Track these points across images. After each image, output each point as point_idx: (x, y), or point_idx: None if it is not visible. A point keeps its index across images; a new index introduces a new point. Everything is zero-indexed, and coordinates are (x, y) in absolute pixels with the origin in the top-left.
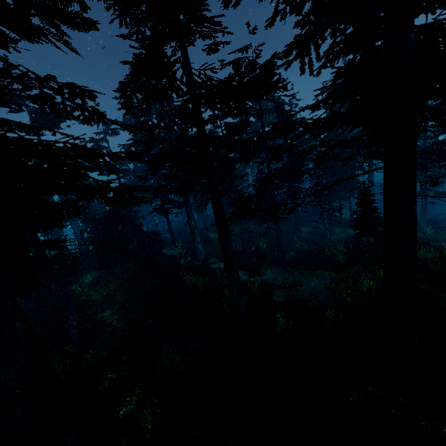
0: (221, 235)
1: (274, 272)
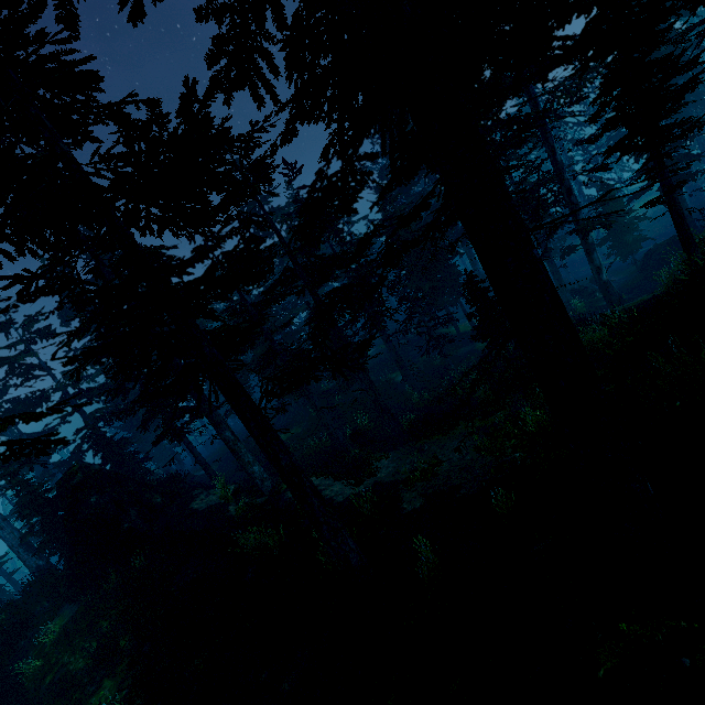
0: (258, 440)
1: (393, 459)
